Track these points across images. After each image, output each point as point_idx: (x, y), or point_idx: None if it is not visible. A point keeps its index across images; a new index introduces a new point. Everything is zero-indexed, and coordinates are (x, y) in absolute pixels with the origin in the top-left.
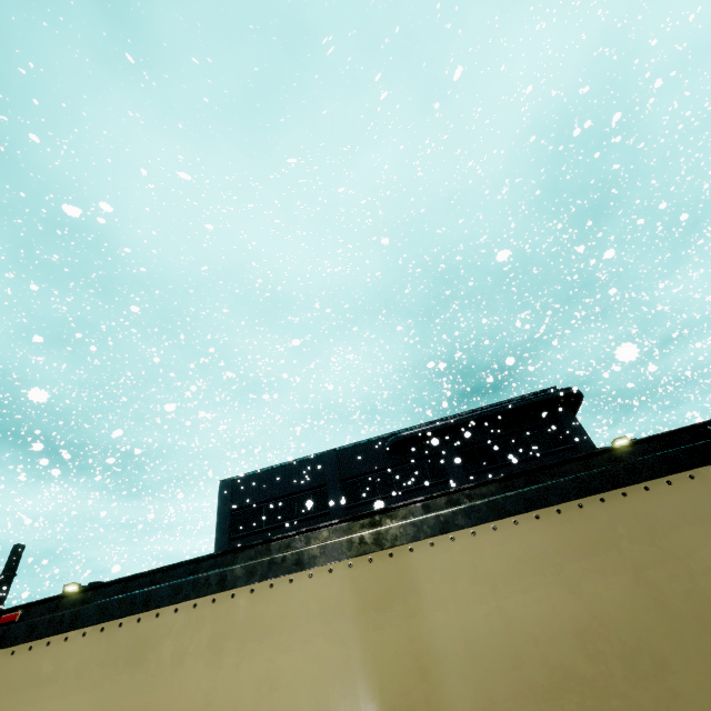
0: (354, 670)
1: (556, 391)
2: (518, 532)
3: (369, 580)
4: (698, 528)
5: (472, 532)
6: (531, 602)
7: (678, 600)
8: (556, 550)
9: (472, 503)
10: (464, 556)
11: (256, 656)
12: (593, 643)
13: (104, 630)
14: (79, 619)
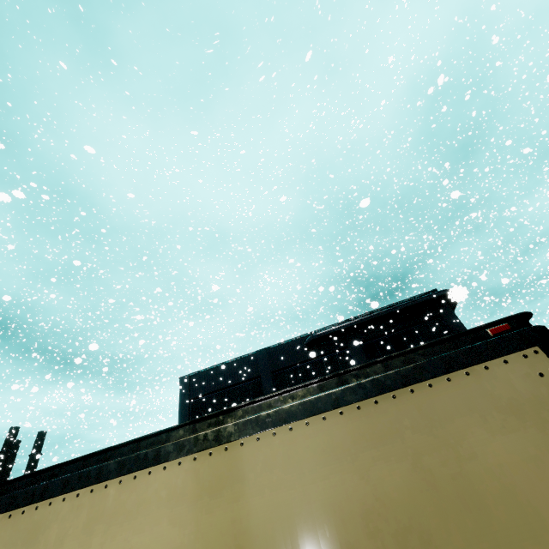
0: (187, 548)
1: (436, 293)
2: (325, 427)
3: (207, 471)
4: (468, 418)
5: (290, 428)
6: (329, 487)
7: (446, 483)
8: (353, 441)
9: (292, 403)
10: (282, 448)
11: (116, 536)
12: (374, 522)
13: (11, 517)
14: None
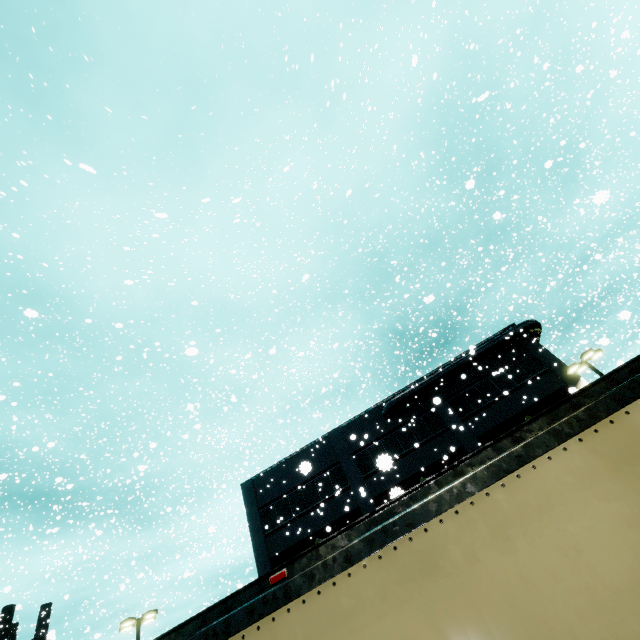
0: None
1: (517, 326)
2: None
3: (605, 445)
4: None
5: None
6: None
7: None
8: None
9: None
10: None
11: (543, 531)
12: None
13: (382, 557)
14: (352, 555)
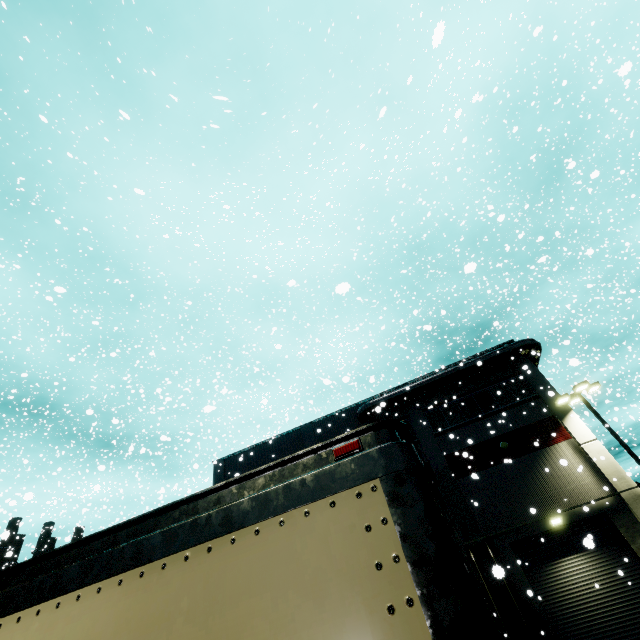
0: None
1: (512, 344)
2: (94, 604)
3: None
4: (257, 601)
5: (58, 603)
6: None
7: None
8: (114, 632)
9: (74, 563)
10: (36, 637)
11: None
12: None
13: None
14: None
